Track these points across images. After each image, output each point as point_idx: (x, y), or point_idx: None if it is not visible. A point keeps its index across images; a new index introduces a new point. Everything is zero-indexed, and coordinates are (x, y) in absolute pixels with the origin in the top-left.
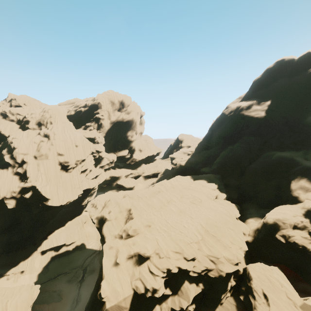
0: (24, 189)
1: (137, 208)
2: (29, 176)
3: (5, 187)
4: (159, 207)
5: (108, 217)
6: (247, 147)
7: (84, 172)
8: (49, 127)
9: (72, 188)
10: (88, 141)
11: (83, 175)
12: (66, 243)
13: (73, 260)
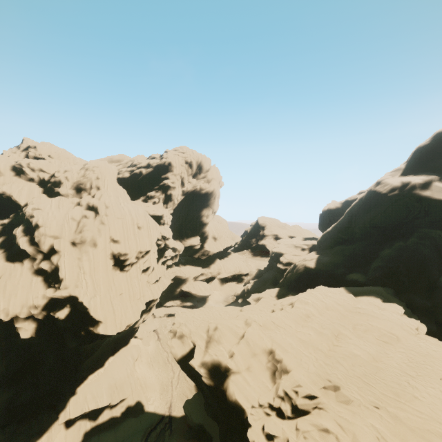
0: (53, 301)
1: (288, 350)
2: (64, 278)
3: (18, 296)
4: (326, 349)
5: (233, 366)
6: (434, 246)
7: (146, 272)
8: (96, 194)
9: (130, 300)
10: (154, 221)
11: (144, 276)
12: (111, 402)
13: (124, 437)
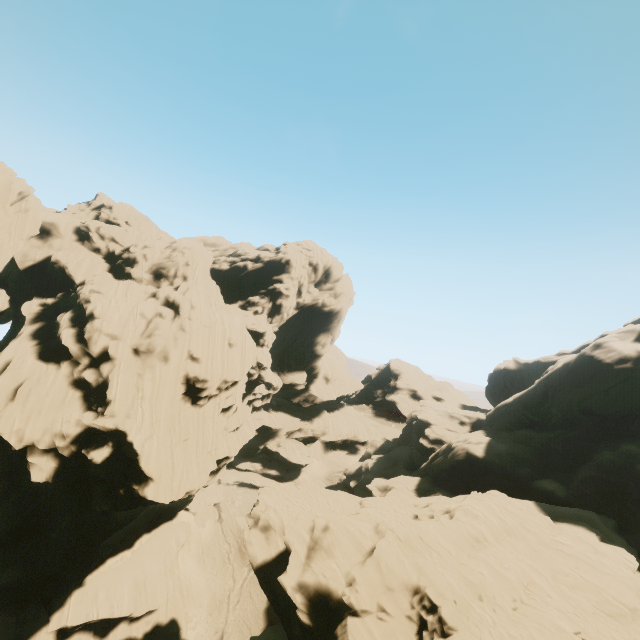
0: (90, 432)
1: (447, 594)
2: (114, 399)
3: (42, 414)
4: (510, 606)
5: (352, 602)
6: None
7: (226, 412)
8: (181, 287)
9: (197, 452)
10: (252, 339)
11: (223, 418)
12: (134, 611)
13: None
